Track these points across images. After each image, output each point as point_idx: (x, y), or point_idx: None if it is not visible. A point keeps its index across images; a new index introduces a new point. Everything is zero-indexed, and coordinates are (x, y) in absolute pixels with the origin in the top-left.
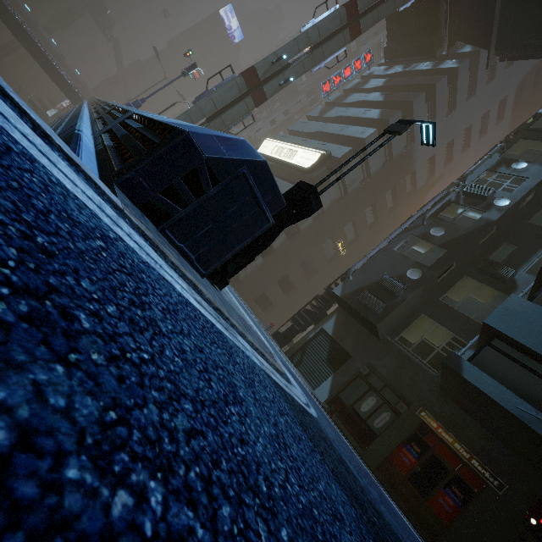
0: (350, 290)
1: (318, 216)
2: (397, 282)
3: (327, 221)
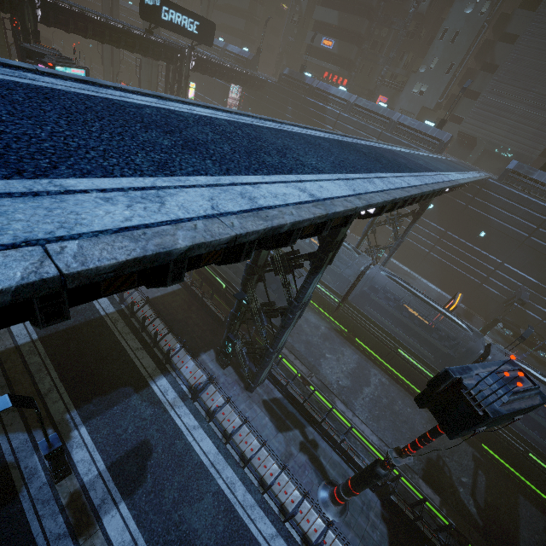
0: (283, 48)
1: (265, 2)
2: (292, 38)
3: (270, 1)
